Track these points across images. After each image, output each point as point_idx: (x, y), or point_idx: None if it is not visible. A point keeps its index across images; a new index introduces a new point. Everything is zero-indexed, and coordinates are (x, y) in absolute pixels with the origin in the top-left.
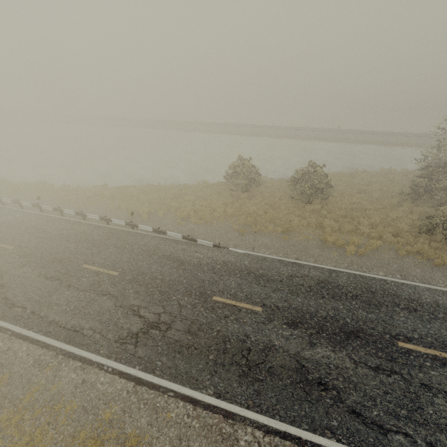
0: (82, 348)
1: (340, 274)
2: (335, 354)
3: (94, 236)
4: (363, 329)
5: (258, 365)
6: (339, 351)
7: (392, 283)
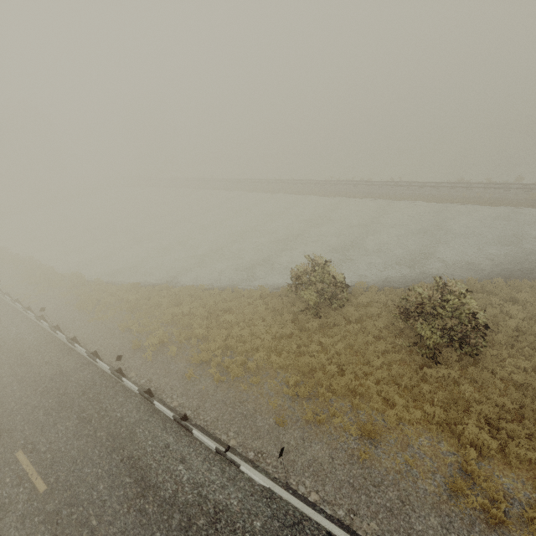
0: None
1: None
2: None
3: (70, 384)
4: None
5: None
6: None
7: None
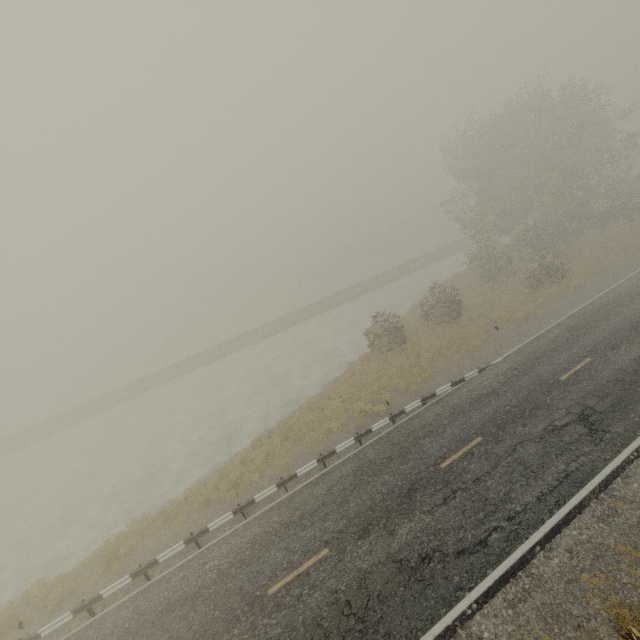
0: (596, 473)
1: (564, 322)
2: None
3: (379, 457)
4: (630, 323)
5: None
6: None
7: (586, 307)
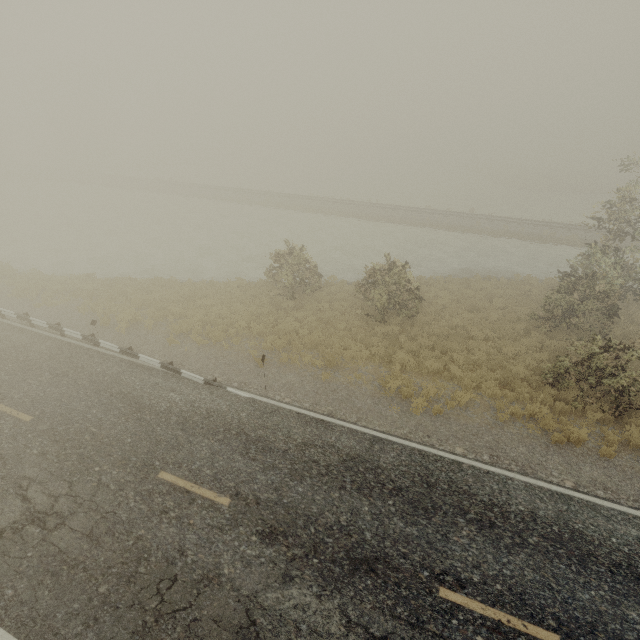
0: None
1: (388, 447)
2: (320, 603)
3: (31, 353)
4: (387, 555)
5: (176, 613)
6: (328, 597)
7: (470, 471)
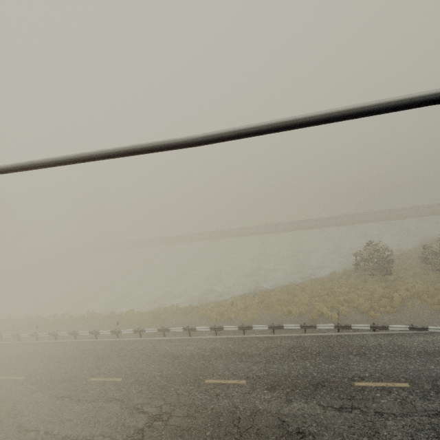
0: None
1: None
2: None
3: (312, 348)
4: None
5: None
6: None
7: None
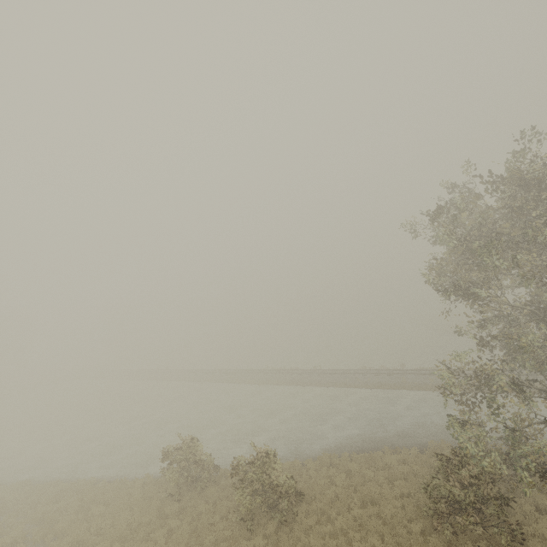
0: None
1: None
2: None
3: None
4: None
5: None
6: None
7: None
